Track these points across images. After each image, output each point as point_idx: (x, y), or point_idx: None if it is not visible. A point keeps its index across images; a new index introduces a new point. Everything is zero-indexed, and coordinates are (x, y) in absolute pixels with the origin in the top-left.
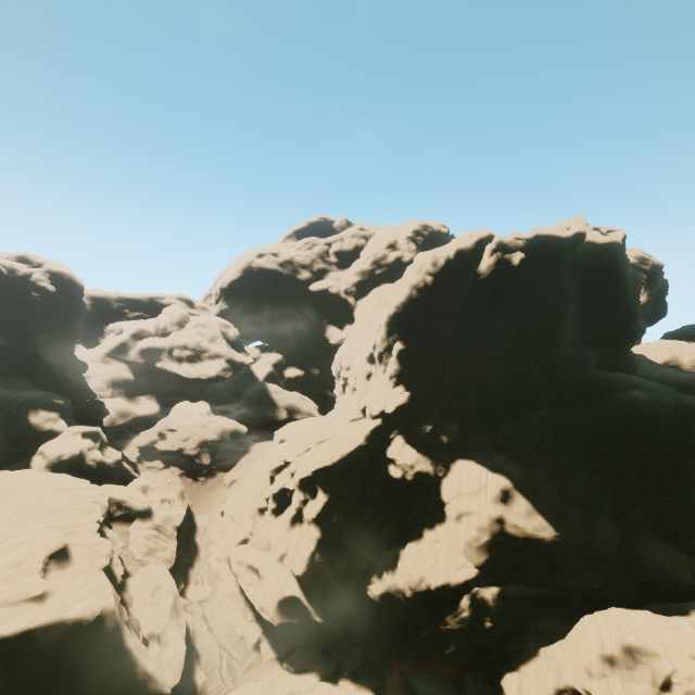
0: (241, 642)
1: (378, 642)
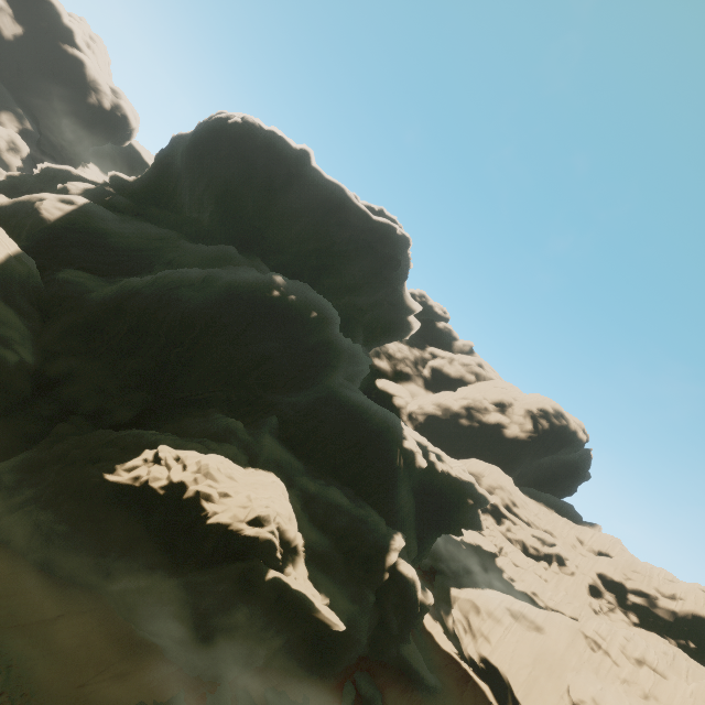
0: None
1: None
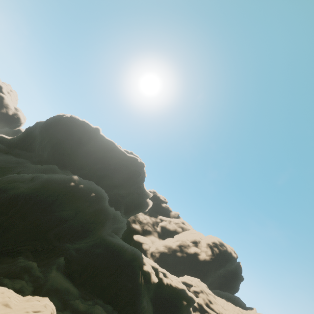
0: None
1: None
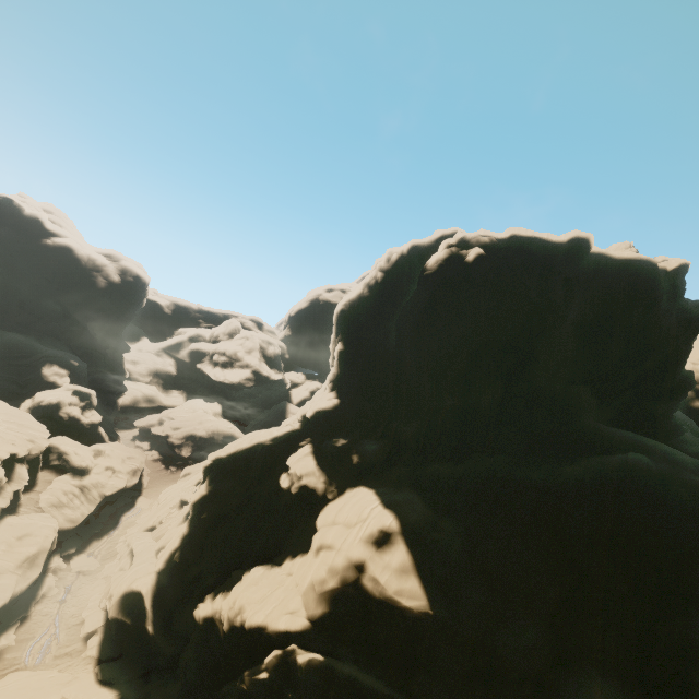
0: (78, 626)
1: (193, 683)
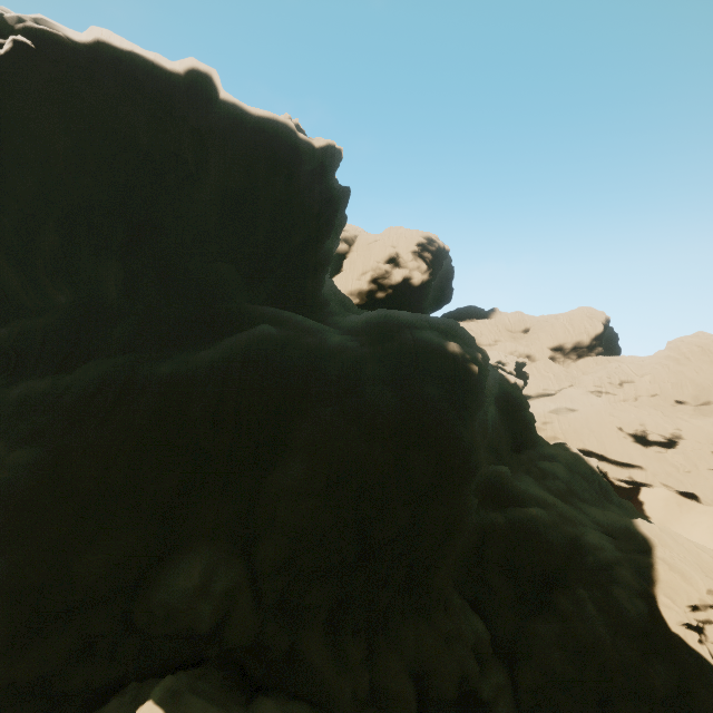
0: None
1: None
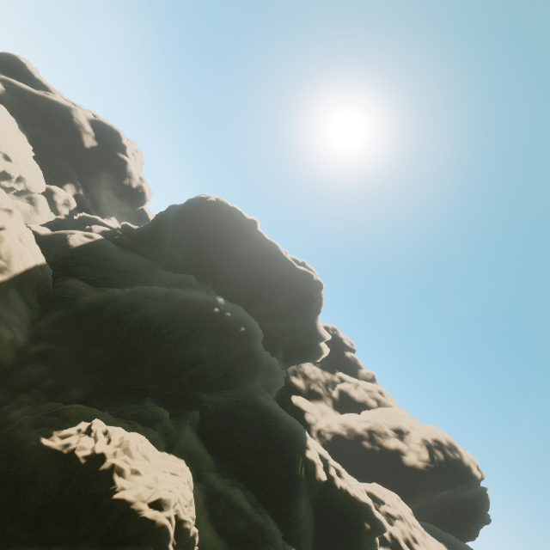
0: None
1: None
